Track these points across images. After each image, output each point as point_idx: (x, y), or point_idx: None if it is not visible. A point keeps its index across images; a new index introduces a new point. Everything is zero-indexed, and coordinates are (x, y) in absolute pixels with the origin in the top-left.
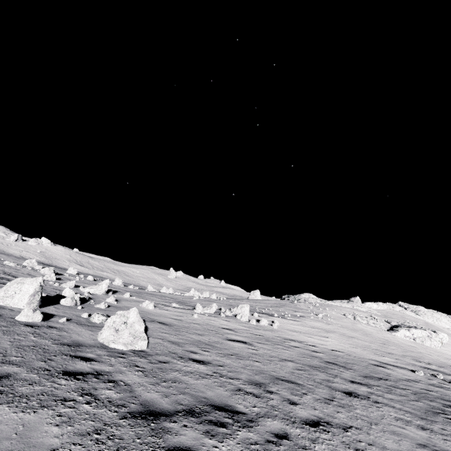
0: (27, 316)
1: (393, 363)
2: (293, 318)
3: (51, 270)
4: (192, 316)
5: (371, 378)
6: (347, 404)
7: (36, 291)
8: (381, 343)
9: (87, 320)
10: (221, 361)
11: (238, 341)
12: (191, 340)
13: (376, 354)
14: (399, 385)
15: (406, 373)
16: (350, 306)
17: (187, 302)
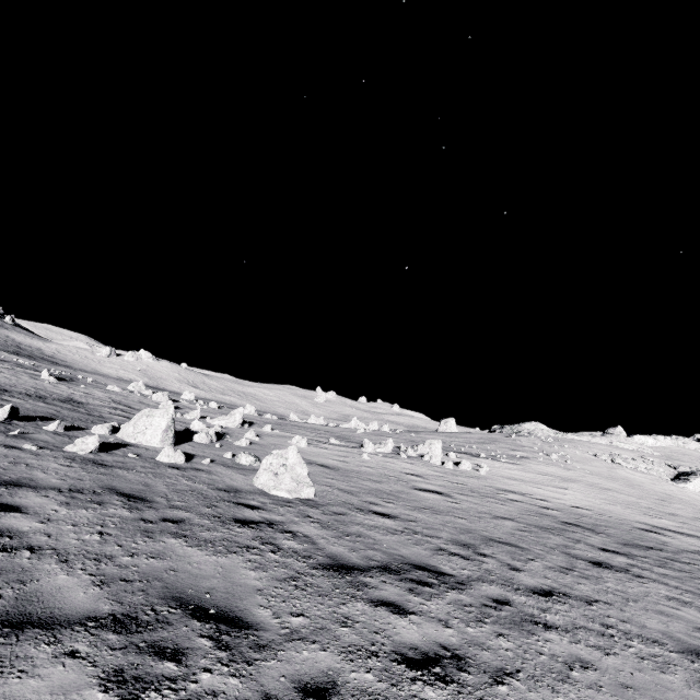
0: (168, 457)
1: (675, 529)
2: (510, 461)
3: (164, 395)
4: (361, 456)
5: (635, 546)
6: (593, 575)
7: (169, 425)
8: (658, 499)
9: (232, 461)
10: (412, 515)
11: (430, 491)
12: (366, 488)
13: (647, 514)
14: (680, 558)
15: (695, 543)
16: (606, 442)
17: (349, 437)
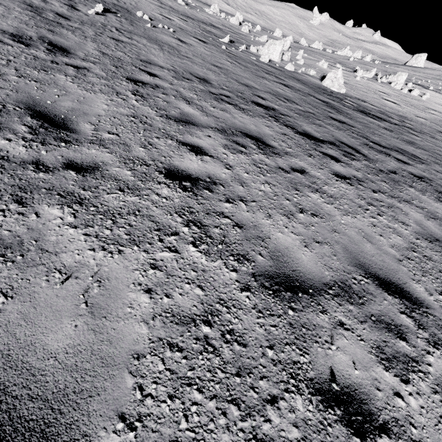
0: (290, 68)
1: None
2: None
3: (237, 20)
4: (355, 78)
5: None
6: None
7: (281, 51)
8: None
9: (306, 73)
10: (381, 107)
11: (390, 101)
12: (361, 94)
13: None
14: None
15: None
16: None
17: (345, 64)
